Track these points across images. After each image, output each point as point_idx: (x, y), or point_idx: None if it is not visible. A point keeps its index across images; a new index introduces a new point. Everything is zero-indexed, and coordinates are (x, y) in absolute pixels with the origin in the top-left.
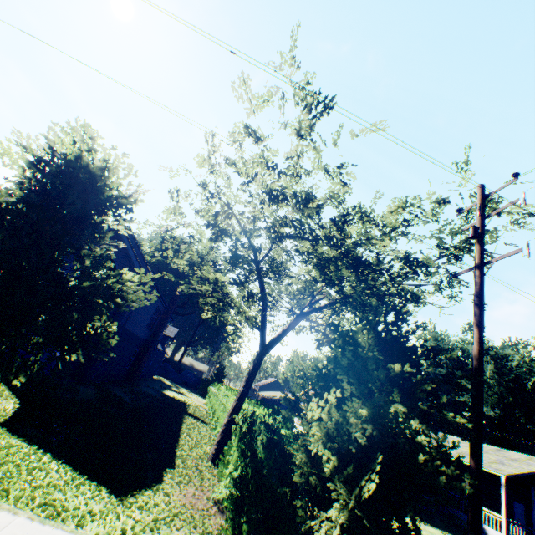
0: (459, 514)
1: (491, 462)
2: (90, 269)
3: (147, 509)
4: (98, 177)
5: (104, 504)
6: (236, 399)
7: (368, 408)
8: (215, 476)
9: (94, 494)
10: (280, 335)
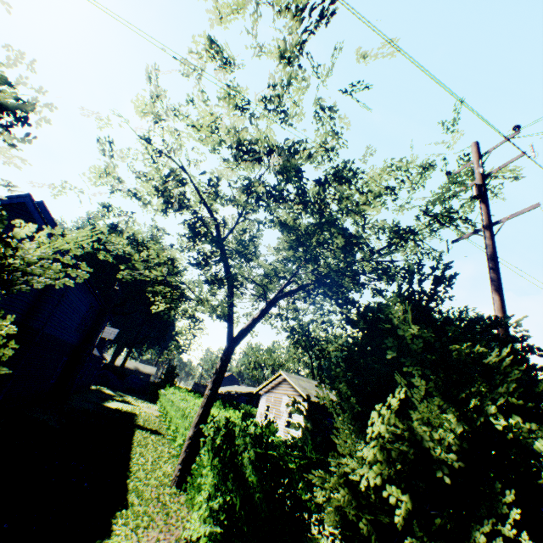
0: None
1: None
2: None
3: None
4: None
5: None
6: (202, 405)
7: (453, 412)
8: (183, 505)
9: None
10: (250, 325)
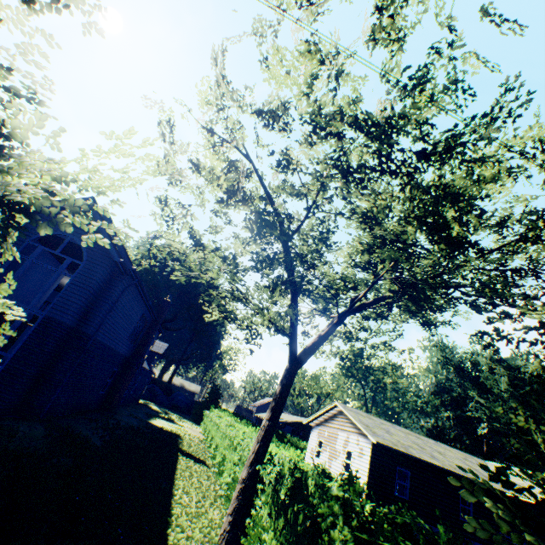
0: None
1: None
2: None
3: None
4: None
5: None
6: (258, 439)
7: None
8: None
9: None
10: (316, 343)
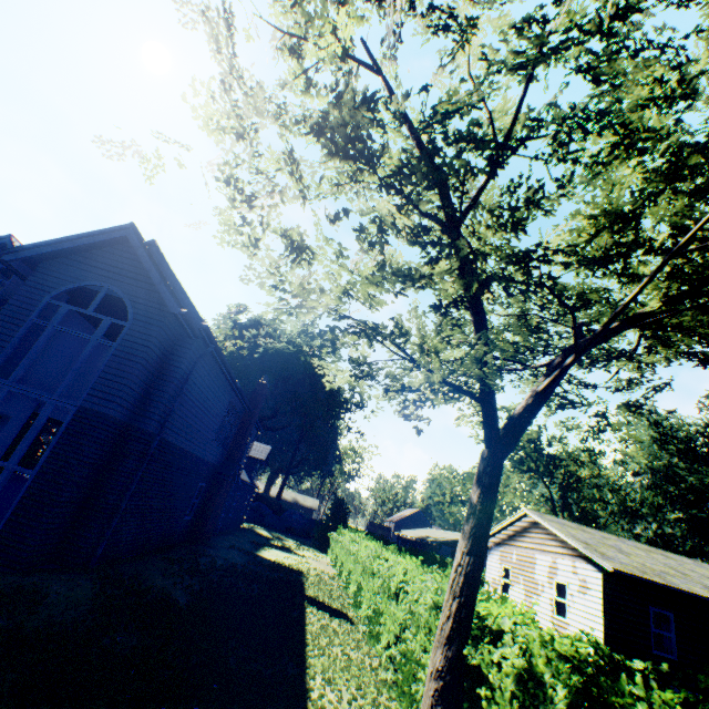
0: None
1: None
2: None
3: None
4: None
5: None
6: (453, 590)
7: None
8: None
9: None
10: (531, 406)
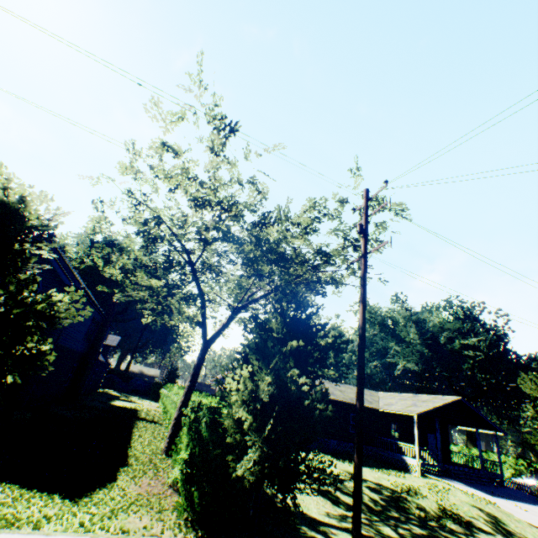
0: (387, 453)
1: (407, 406)
2: (16, 294)
3: (103, 504)
4: (15, 210)
5: (58, 508)
6: (184, 393)
7: (271, 375)
8: (169, 465)
9: (46, 503)
10: (221, 329)
